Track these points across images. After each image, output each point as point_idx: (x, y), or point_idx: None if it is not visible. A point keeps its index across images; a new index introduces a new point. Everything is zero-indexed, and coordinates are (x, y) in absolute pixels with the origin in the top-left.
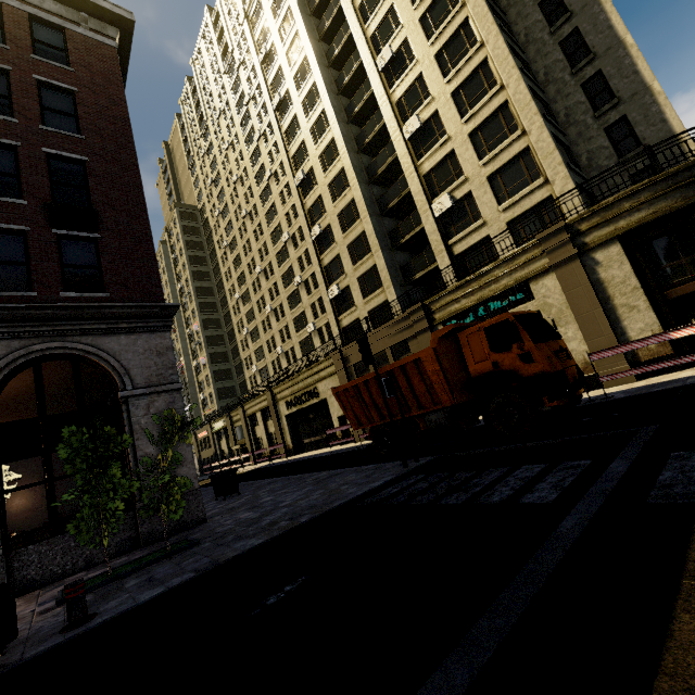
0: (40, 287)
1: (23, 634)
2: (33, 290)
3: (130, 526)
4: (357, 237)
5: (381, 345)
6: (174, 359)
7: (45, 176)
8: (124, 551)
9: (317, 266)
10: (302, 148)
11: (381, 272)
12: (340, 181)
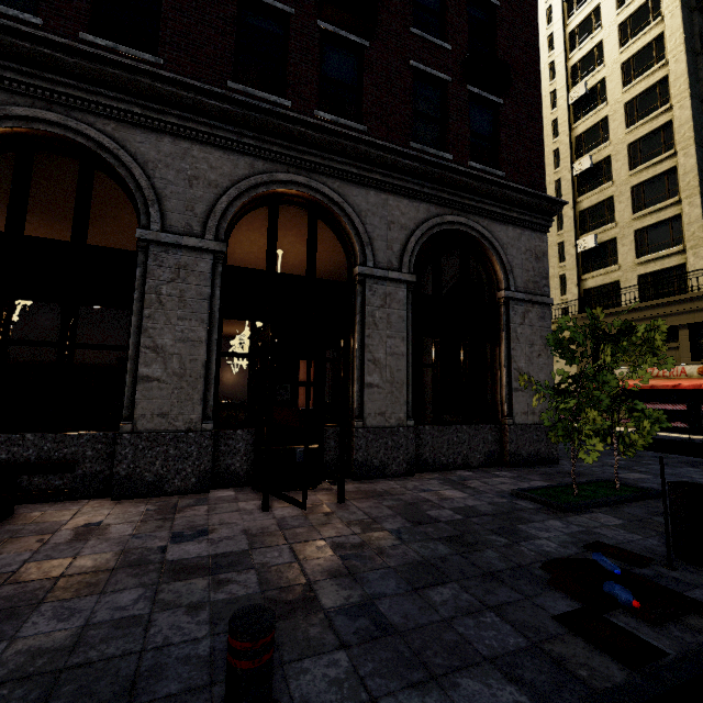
0: (454, 151)
1: (616, 541)
2: (448, 153)
3: (496, 439)
4: (656, 175)
5: (671, 319)
6: (547, 269)
7: (464, 19)
8: (489, 463)
9: (569, 209)
10: (594, 52)
11: (689, 225)
12: (650, 97)
